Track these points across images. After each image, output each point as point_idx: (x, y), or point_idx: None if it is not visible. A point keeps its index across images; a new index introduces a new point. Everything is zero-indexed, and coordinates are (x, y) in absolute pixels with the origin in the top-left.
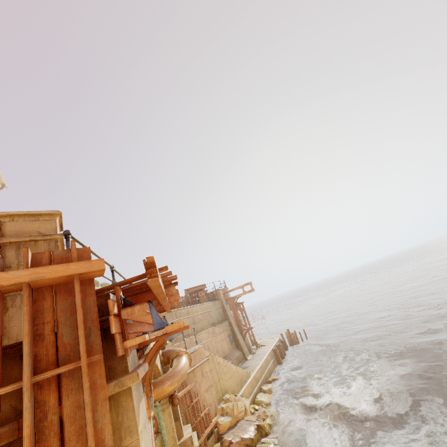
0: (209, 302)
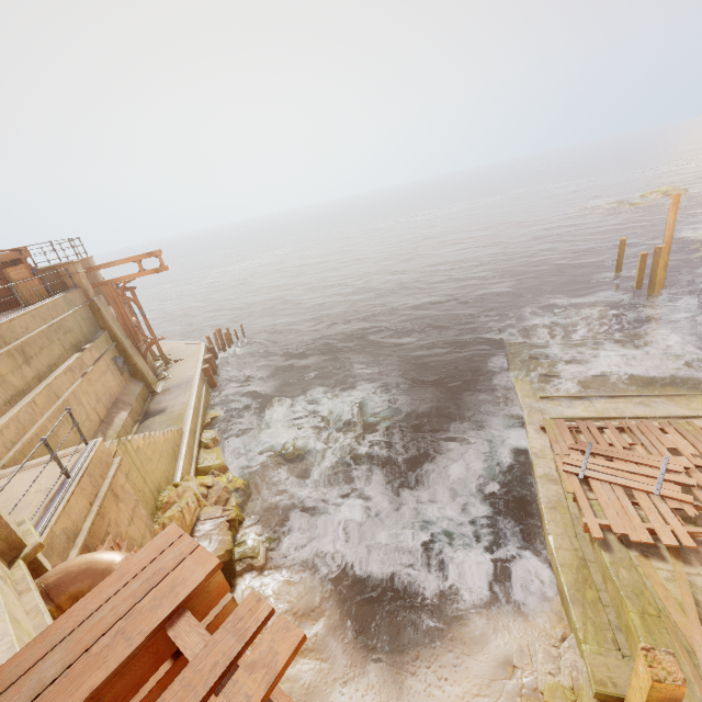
0: (54, 299)
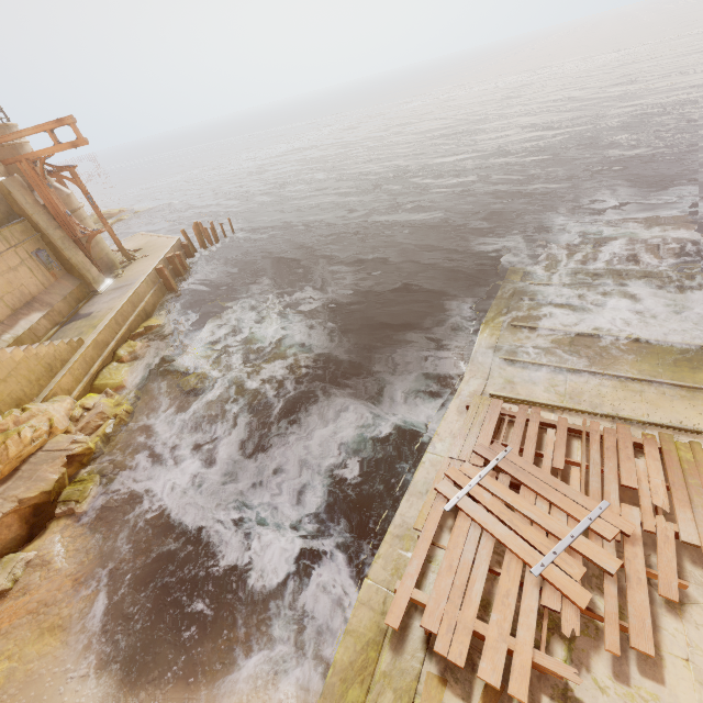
0: None
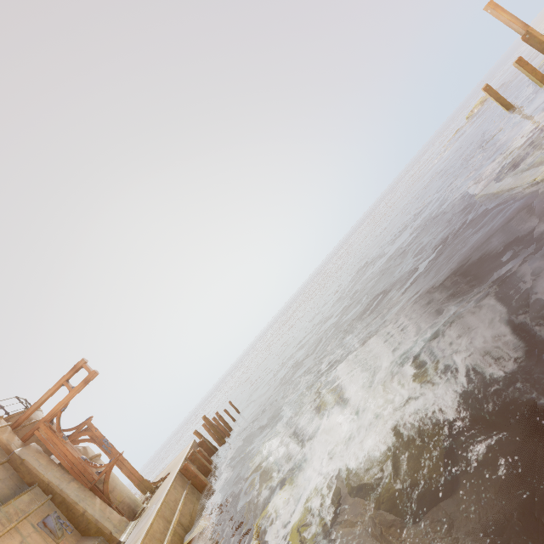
0: None
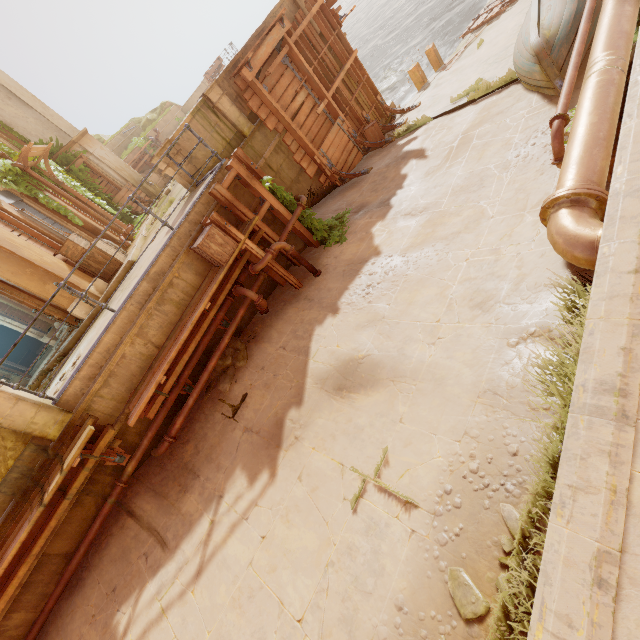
0: None
